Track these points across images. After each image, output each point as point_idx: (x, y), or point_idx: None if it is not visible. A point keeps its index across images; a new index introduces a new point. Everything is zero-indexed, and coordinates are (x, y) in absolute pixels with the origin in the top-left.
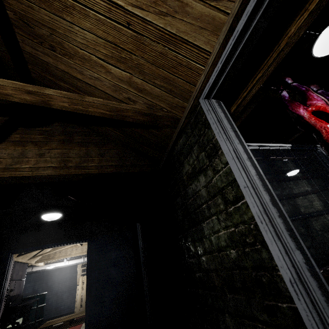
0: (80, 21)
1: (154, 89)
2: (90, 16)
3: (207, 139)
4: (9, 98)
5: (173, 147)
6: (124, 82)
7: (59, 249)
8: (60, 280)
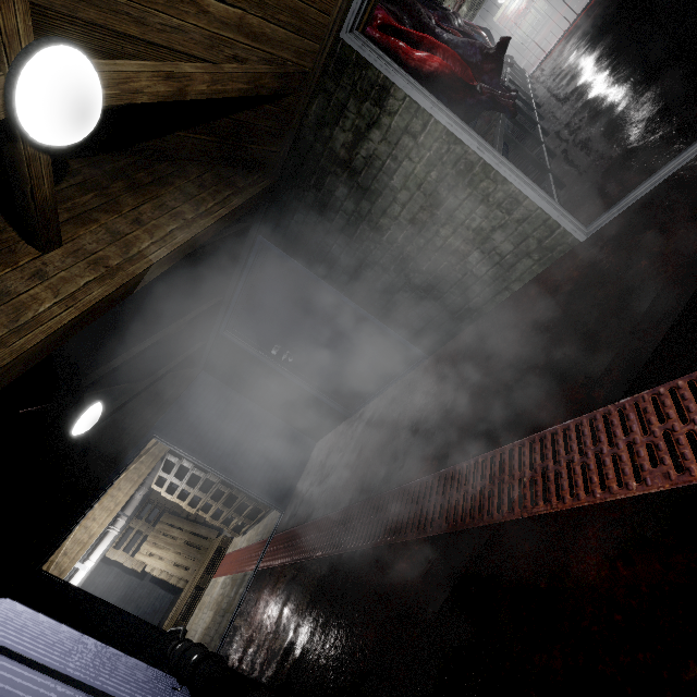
0: None
1: (277, 31)
2: None
3: (369, 84)
4: (136, 100)
5: (300, 125)
6: (230, 28)
7: (68, 541)
8: None
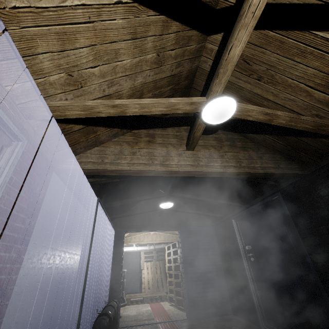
0: (310, 62)
1: None
2: (325, 58)
3: None
4: (247, 118)
5: None
6: (321, 103)
7: (137, 235)
8: (124, 263)
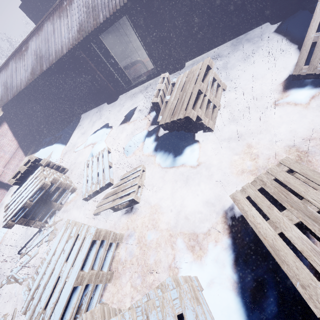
0: None
1: None
2: None
3: None
4: None
5: None
6: None
7: None
8: None
